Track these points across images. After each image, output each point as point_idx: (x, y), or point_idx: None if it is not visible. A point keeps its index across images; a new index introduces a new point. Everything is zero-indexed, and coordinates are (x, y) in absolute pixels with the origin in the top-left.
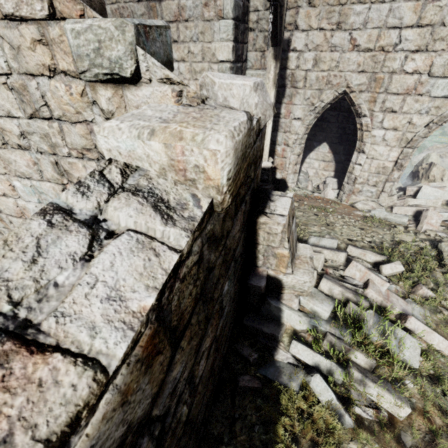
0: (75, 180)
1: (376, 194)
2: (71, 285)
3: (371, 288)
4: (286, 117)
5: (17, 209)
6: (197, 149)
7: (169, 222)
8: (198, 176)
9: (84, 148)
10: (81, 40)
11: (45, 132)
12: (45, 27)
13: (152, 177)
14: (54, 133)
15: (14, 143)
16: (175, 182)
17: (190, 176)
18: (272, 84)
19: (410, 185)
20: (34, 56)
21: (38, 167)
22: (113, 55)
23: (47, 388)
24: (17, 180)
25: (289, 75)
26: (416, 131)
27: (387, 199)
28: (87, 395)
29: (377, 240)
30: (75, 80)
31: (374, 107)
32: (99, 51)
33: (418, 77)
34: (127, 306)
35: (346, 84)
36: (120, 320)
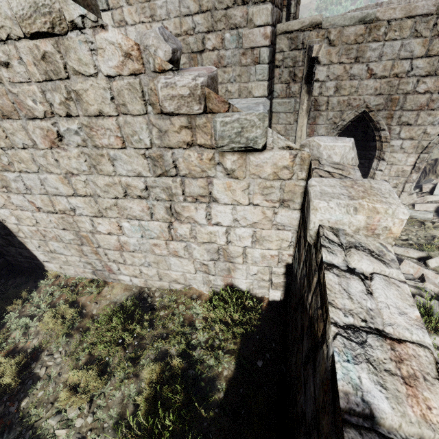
0: (183, 219)
1: (397, 194)
2: (381, 309)
3: (428, 281)
4: (310, 136)
5: (117, 244)
6: (390, 219)
7: (386, 265)
8: (383, 232)
9: (200, 195)
10: (227, 127)
11: (168, 186)
12: (194, 118)
13: (352, 235)
14: (176, 186)
15: (135, 195)
16: (364, 236)
17: (377, 232)
18: (305, 113)
19: (424, 182)
20: (177, 136)
21: (151, 211)
22: (251, 136)
23: (418, 357)
24: (127, 221)
25: (312, 101)
26: (431, 139)
27: (407, 197)
28: (434, 359)
29: (413, 237)
30: (208, 150)
31: (391, 122)
32: (240, 133)
33: (430, 96)
34: (411, 317)
35: (365, 105)
36: (415, 324)
